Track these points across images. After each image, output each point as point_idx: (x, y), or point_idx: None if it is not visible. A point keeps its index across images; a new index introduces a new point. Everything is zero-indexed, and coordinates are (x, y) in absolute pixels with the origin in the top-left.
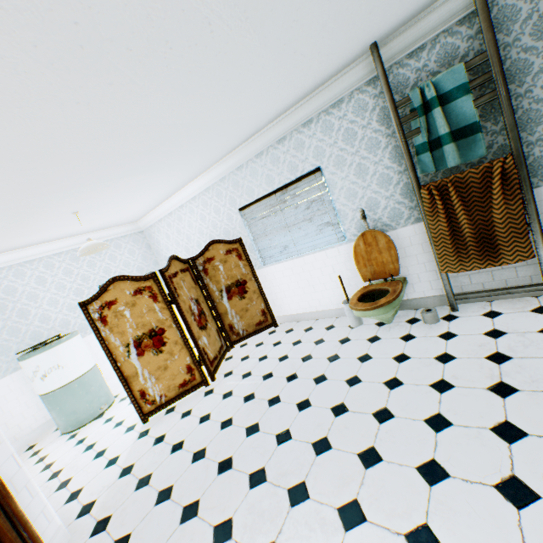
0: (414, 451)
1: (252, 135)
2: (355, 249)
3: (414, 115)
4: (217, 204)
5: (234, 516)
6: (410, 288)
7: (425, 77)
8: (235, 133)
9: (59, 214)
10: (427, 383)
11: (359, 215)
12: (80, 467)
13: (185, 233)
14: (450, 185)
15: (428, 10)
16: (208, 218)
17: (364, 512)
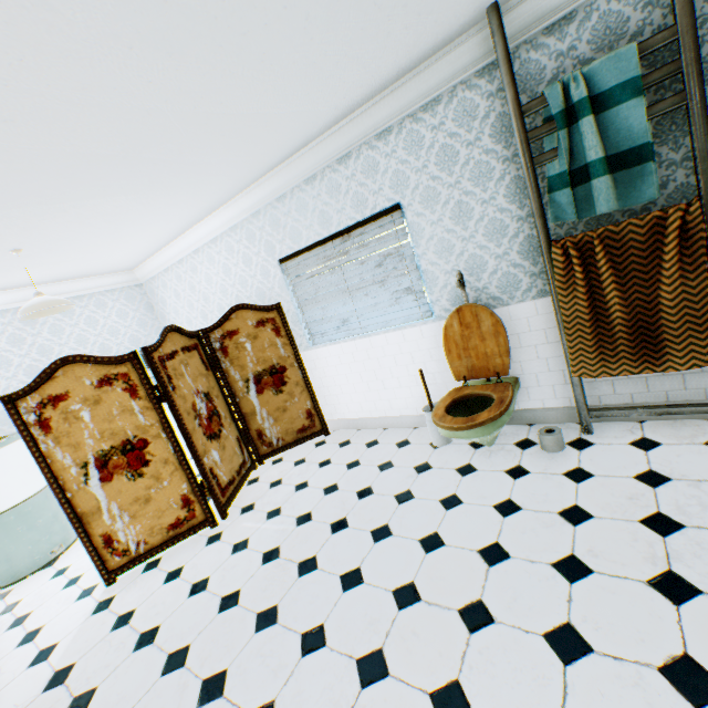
0: (527, 702)
1: (300, 147)
2: (447, 332)
3: (550, 128)
4: (248, 250)
5: None
6: (523, 393)
7: (571, 67)
8: (271, 141)
9: None
10: (548, 561)
11: (455, 280)
12: None
13: (201, 291)
14: (598, 242)
15: None
16: (234, 271)
17: None
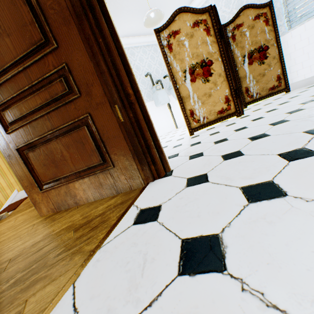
0: None
1: None
2: None
3: None
4: None
5: None
6: None
7: None
8: None
9: None
10: None
11: None
12: None
13: None
14: None
15: None
16: (233, 0)
17: None
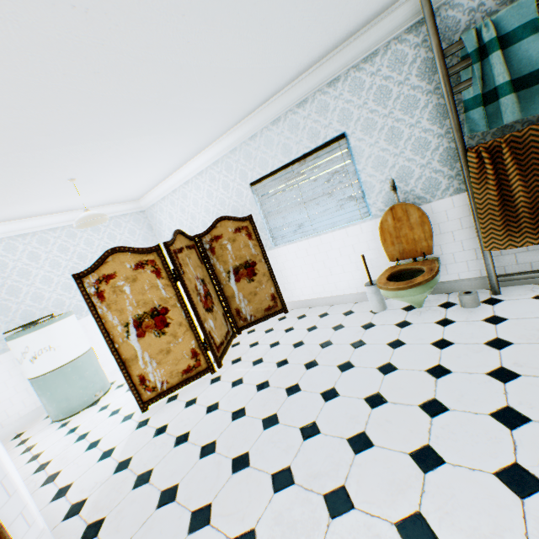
0: (486, 453)
1: (269, 97)
2: (382, 226)
3: (465, 63)
4: (226, 178)
5: (257, 527)
6: (442, 269)
7: (480, 19)
8: (252, 91)
9: (54, 179)
10: (482, 372)
11: (387, 186)
12: (70, 459)
13: (189, 212)
14: (505, 145)
15: None
16: (215, 195)
17: (434, 530)
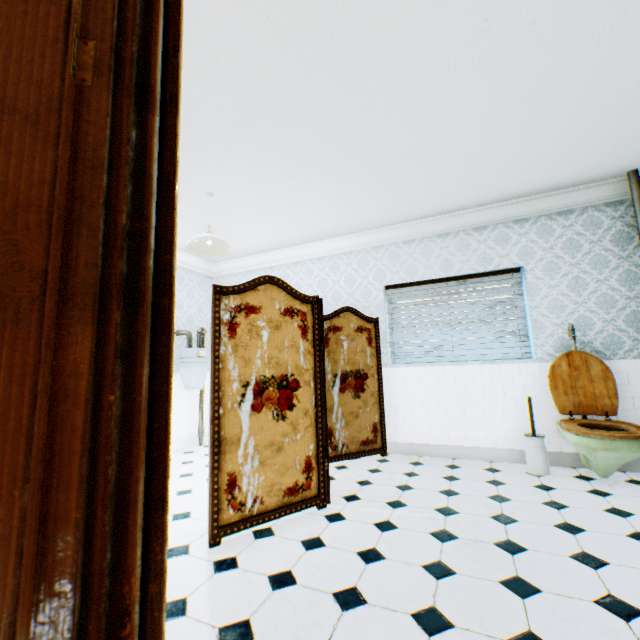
0: None
1: (449, 211)
2: (554, 370)
3: None
4: (355, 272)
5: None
6: None
7: None
8: (449, 196)
9: (199, 182)
10: None
11: (561, 331)
12: None
13: None
14: None
15: None
16: (331, 286)
17: None
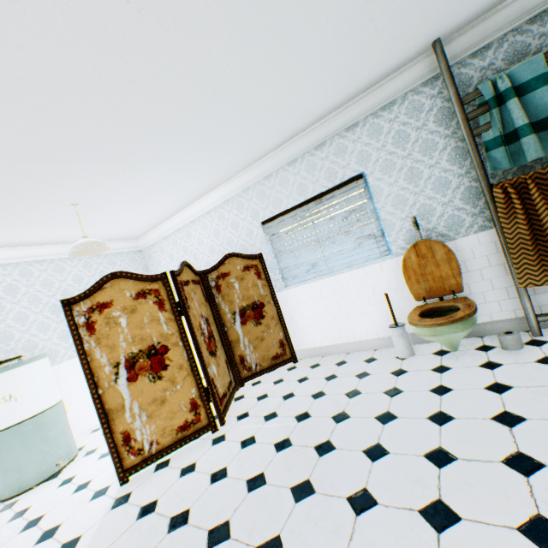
0: None
1: (288, 139)
2: (405, 263)
3: (483, 109)
4: (236, 217)
5: None
6: None
7: (491, 75)
8: (274, 130)
9: (56, 201)
10: None
11: (408, 224)
12: None
13: (192, 252)
14: (530, 181)
15: (498, 8)
16: (223, 233)
17: None
